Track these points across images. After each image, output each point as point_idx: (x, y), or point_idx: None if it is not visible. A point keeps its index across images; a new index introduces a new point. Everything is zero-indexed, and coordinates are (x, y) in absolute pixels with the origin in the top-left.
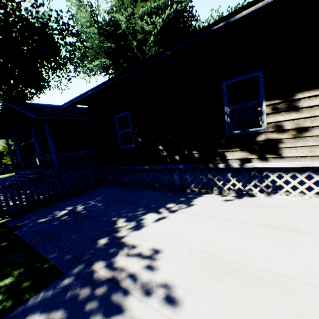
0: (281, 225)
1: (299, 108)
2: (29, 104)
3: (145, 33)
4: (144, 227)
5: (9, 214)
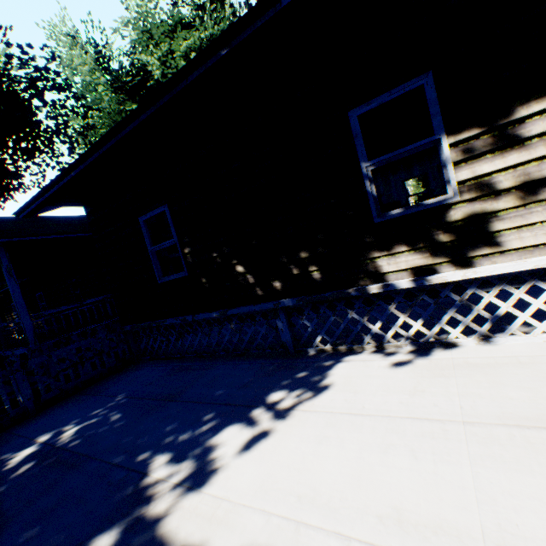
0: None
1: (523, 139)
2: None
3: None
4: (216, 473)
5: None
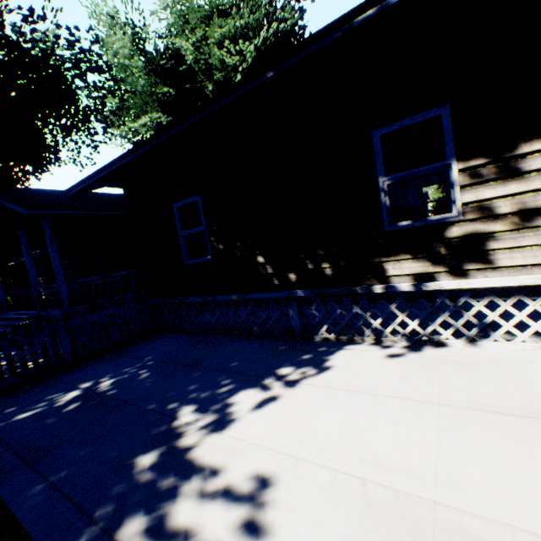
0: (516, 406)
1: (523, 172)
2: (16, 191)
3: (227, 69)
4: (234, 422)
5: None
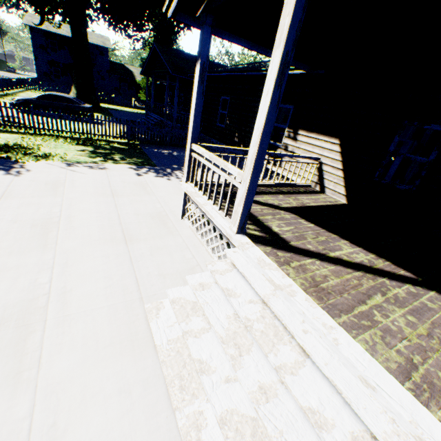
0: None
1: (297, 140)
2: (171, 52)
3: None
4: None
5: (141, 141)
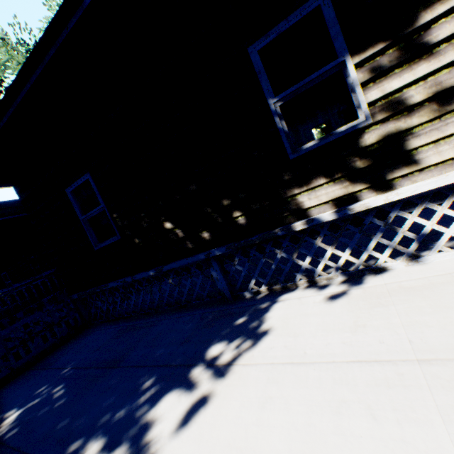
0: None
1: (431, 46)
2: None
3: None
4: None
5: None
